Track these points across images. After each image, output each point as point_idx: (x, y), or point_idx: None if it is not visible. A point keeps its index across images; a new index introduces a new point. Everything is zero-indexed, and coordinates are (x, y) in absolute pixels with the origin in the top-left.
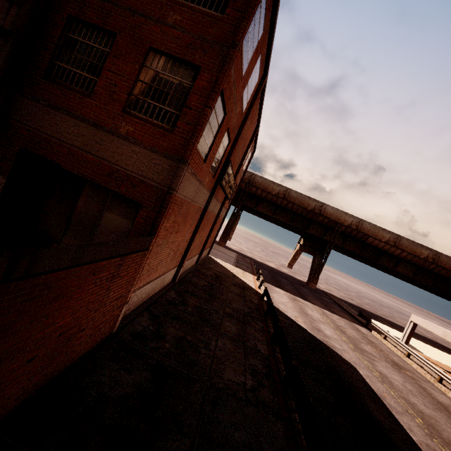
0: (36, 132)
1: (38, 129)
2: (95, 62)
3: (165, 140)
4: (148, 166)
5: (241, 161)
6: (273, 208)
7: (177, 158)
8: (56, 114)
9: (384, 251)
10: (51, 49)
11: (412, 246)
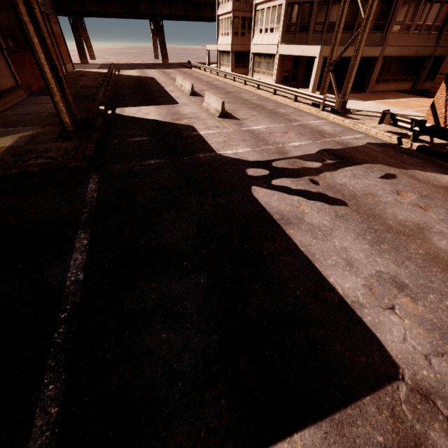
0: None
1: None
2: None
3: (0, 4)
4: (4, 19)
5: None
6: (100, 2)
7: (11, 10)
8: None
9: (201, 2)
10: None
11: None
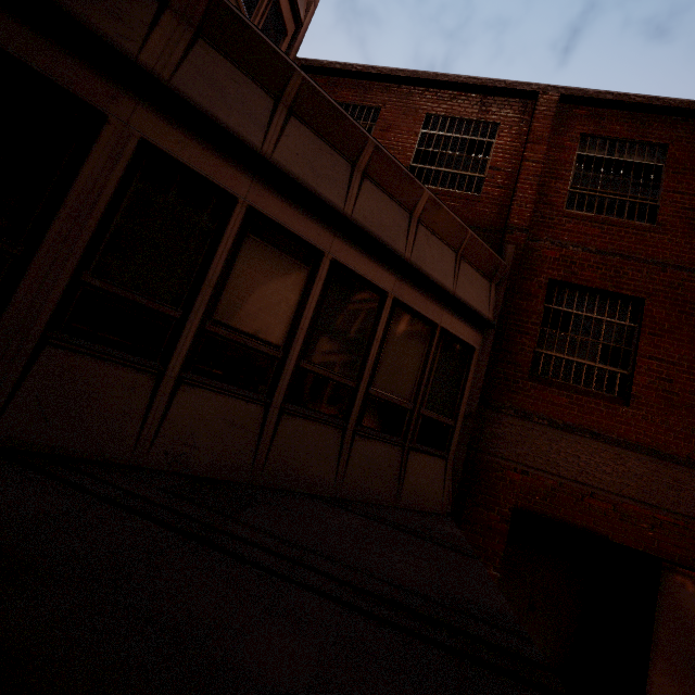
0: (540, 475)
1: (542, 468)
2: (611, 344)
3: None
4: None
5: None
6: None
7: None
8: (571, 439)
9: None
10: (531, 332)
11: None
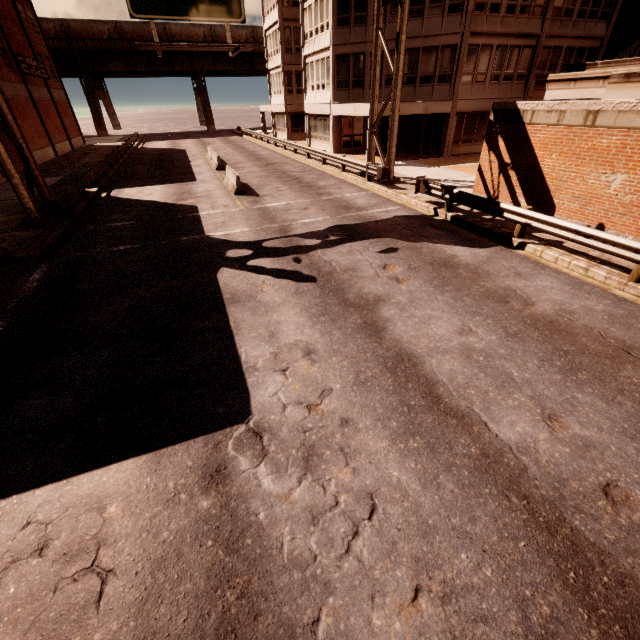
0: None
1: None
2: None
3: None
4: None
5: (26, 35)
6: (122, 59)
7: None
8: None
9: (254, 54)
10: None
11: None
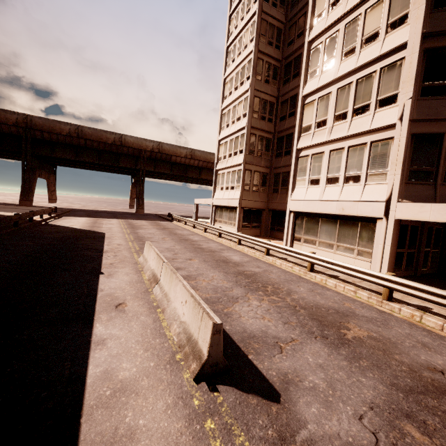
0: None
1: None
2: None
3: None
4: None
5: None
6: (74, 151)
7: None
8: None
9: (189, 166)
10: None
11: (204, 155)
